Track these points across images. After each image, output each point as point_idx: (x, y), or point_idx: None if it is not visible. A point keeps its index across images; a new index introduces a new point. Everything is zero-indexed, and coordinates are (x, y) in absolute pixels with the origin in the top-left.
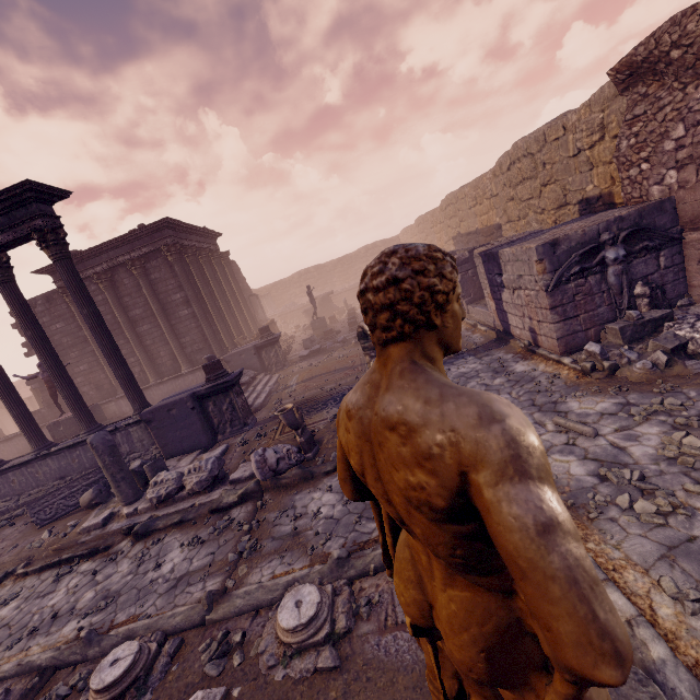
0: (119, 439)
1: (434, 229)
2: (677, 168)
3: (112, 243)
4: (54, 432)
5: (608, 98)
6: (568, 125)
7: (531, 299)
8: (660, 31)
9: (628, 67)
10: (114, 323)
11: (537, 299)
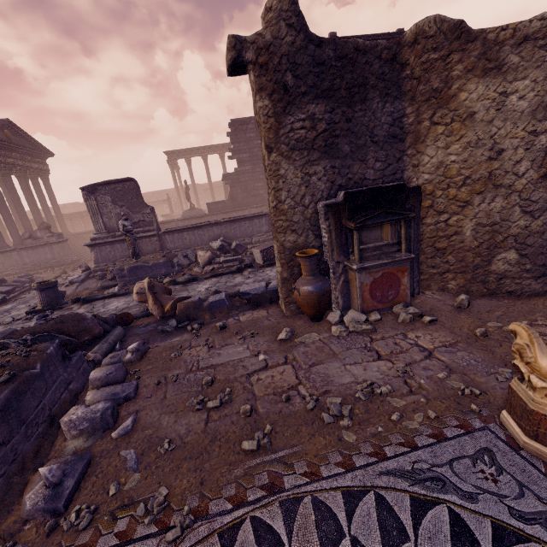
0: None
1: None
2: None
3: None
4: None
5: None
6: None
7: None
8: None
9: None
10: None
11: None
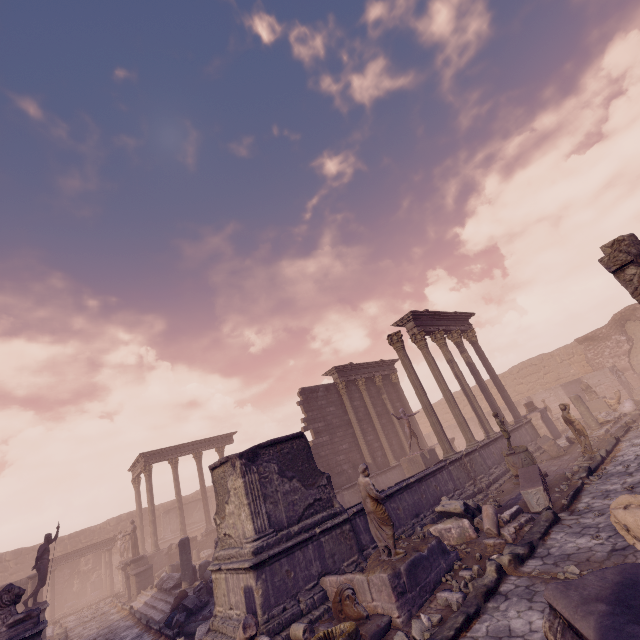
0: (524, 431)
1: (423, 420)
2: (611, 358)
3: (375, 363)
4: (424, 460)
5: (574, 346)
6: (554, 354)
7: (608, 385)
8: (594, 331)
9: (585, 338)
10: (365, 414)
11: (612, 384)
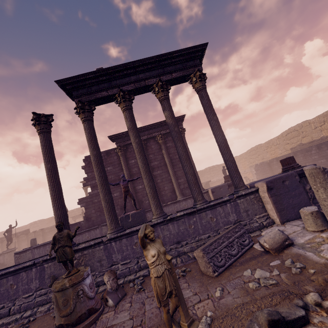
0: (228, 209)
1: (269, 149)
2: None
3: (154, 125)
4: (123, 223)
5: None
6: None
7: None
8: None
9: None
10: None
11: None
